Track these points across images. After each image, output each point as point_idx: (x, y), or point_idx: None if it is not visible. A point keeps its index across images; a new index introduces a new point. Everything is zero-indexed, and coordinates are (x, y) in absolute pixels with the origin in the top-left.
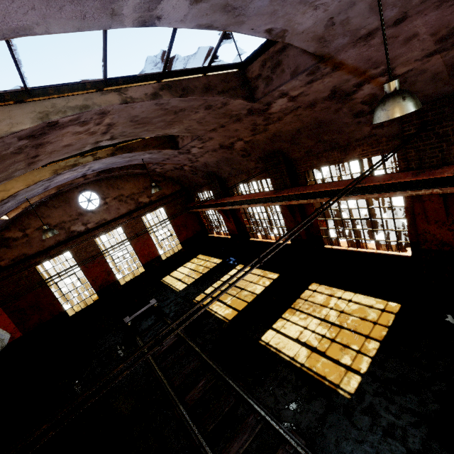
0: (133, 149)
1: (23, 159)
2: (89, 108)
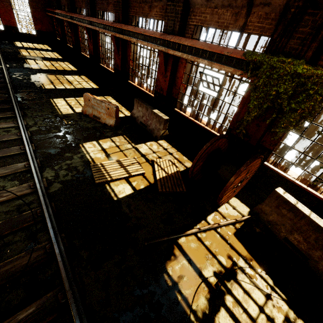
0: None
1: None
2: None
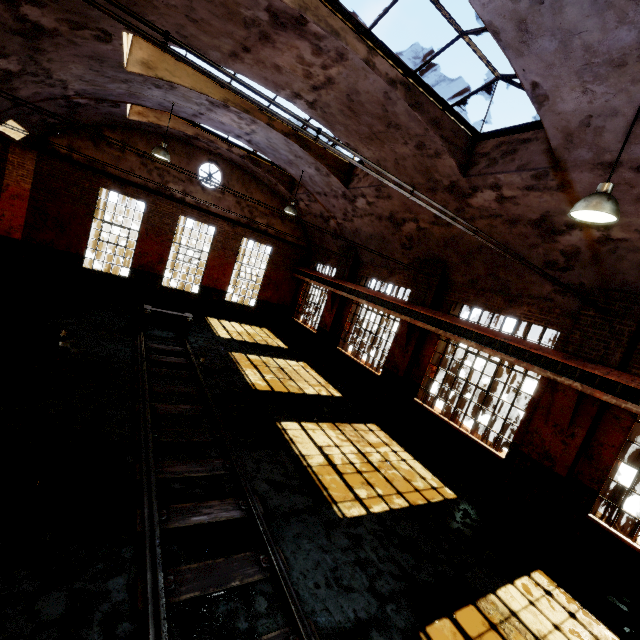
0: (308, 148)
1: (238, 39)
2: (338, 37)
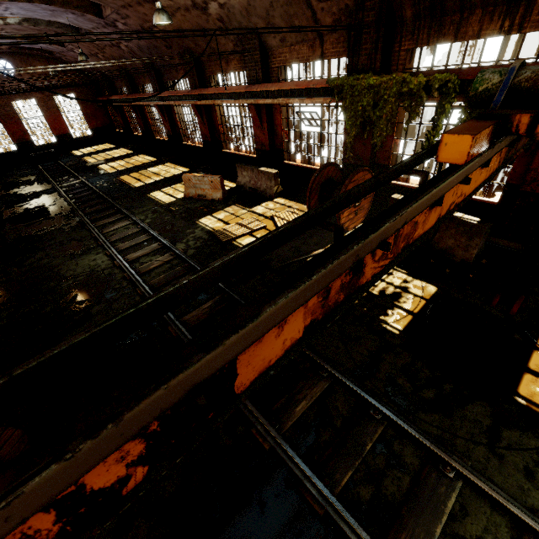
0: (29, 38)
1: None
2: None
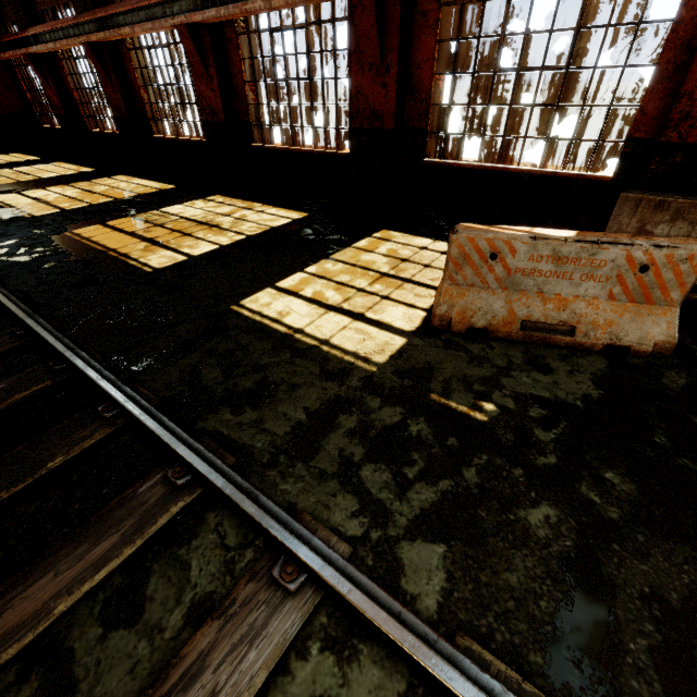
0: None
1: None
2: None
